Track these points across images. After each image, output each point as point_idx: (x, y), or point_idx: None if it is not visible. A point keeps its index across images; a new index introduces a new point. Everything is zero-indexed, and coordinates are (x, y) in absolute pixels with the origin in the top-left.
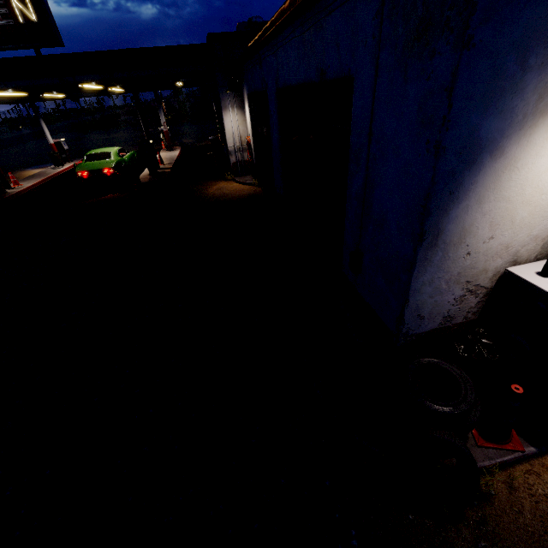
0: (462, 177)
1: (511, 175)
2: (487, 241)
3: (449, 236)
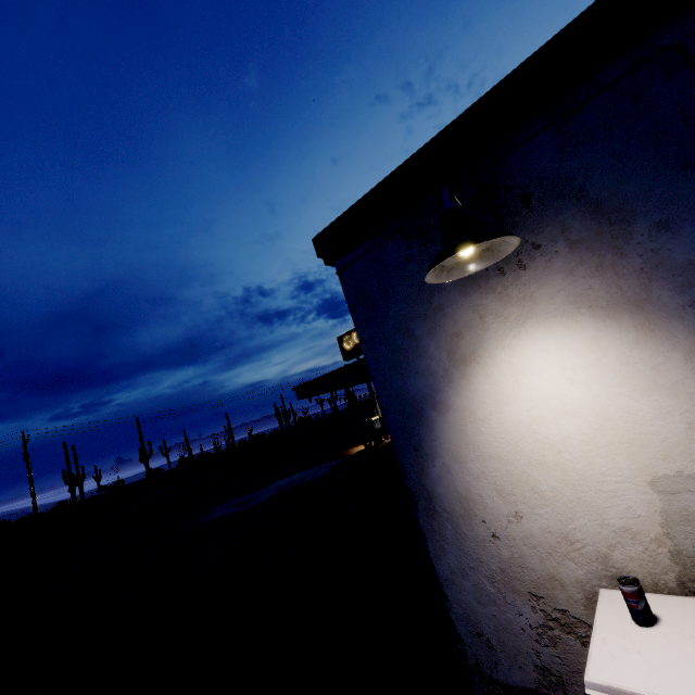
0: (418, 433)
1: (479, 428)
2: (514, 519)
3: (447, 502)
